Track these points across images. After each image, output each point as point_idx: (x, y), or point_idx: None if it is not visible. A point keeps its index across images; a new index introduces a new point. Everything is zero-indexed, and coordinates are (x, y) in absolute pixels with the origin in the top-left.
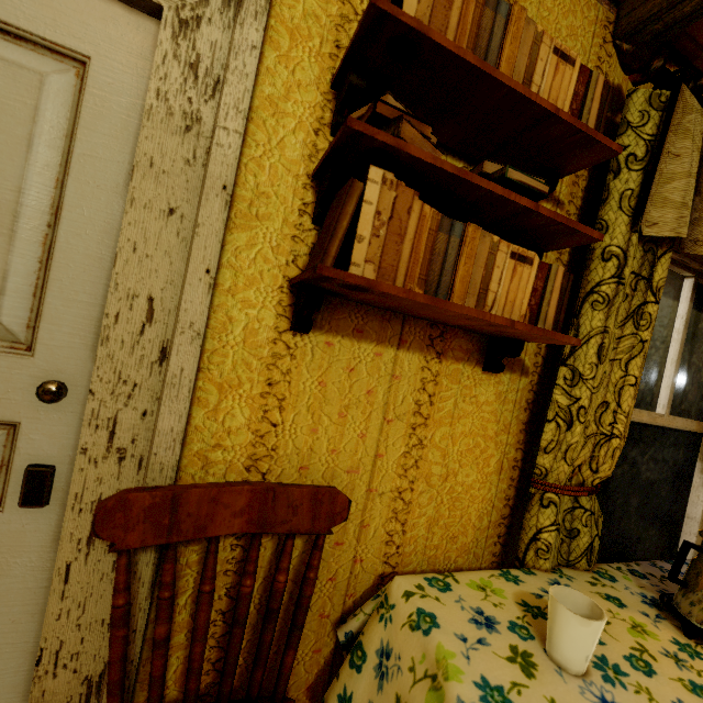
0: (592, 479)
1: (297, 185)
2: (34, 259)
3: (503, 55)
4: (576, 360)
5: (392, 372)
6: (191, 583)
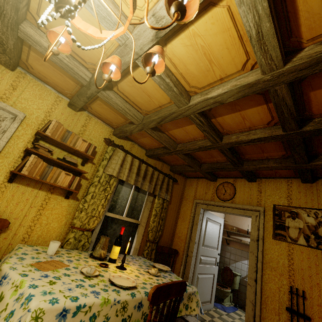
0: (88, 227)
1: (19, 152)
2: None
3: (69, 140)
4: (86, 197)
5: (36, 195)
6: None
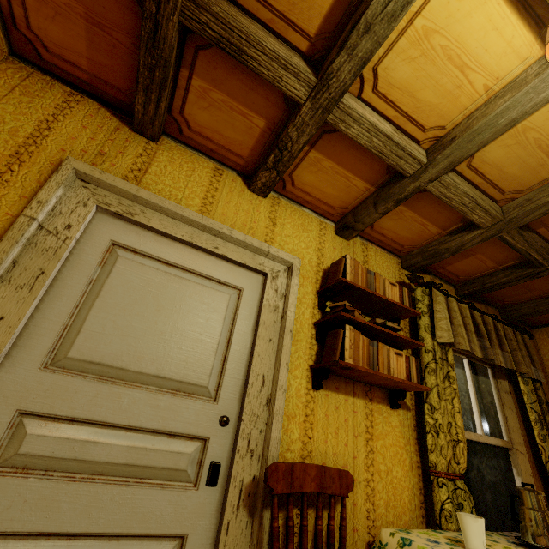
0: (458, 468)
1: (309, 327)
2: (220, 361)
3: (376, 287)
4: (430, 400)
5: (353, 409)
6: (279, 541)
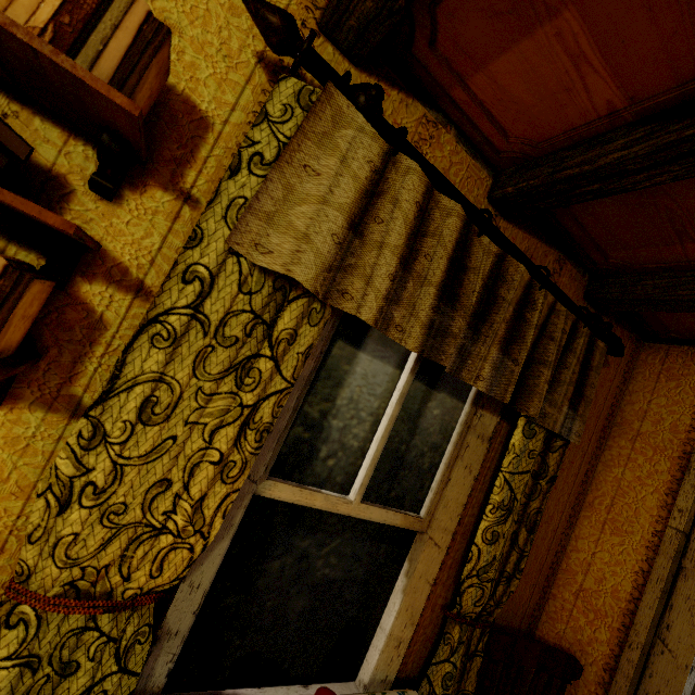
0: (123, 589)
1: None
2: None
3: None
4: (105, 412)
5: None
6: None
